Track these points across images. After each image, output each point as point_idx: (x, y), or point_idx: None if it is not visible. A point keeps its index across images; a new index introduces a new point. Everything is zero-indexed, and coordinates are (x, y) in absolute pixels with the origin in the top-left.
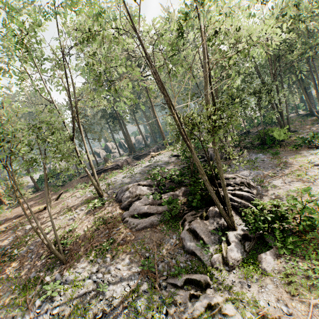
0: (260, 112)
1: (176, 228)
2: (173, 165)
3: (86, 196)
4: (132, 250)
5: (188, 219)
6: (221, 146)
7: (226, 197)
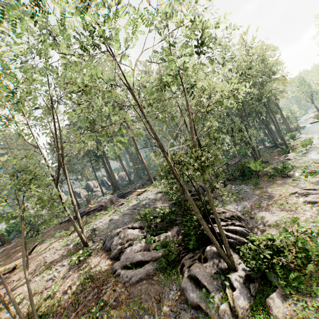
0: (236, 147)
1: (175, 276)
2: (161, 202)
3: (68, 247)
4: (128, 312)
5: (187, 264)
6: (211, 183)
7: (222, 234)
